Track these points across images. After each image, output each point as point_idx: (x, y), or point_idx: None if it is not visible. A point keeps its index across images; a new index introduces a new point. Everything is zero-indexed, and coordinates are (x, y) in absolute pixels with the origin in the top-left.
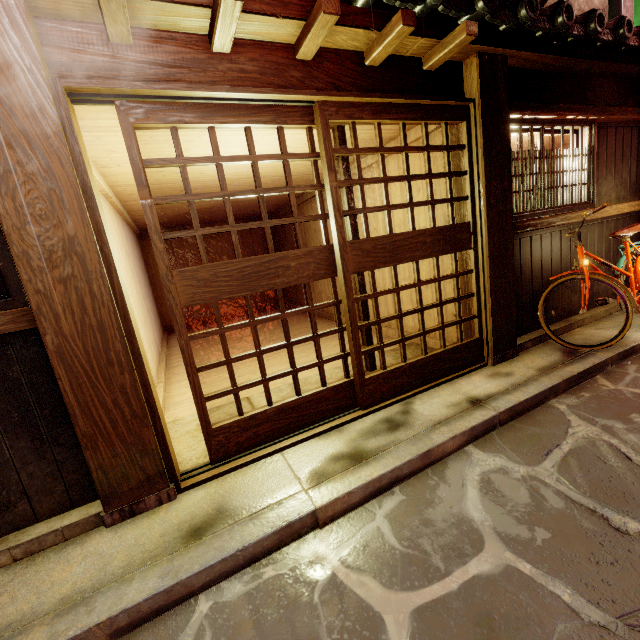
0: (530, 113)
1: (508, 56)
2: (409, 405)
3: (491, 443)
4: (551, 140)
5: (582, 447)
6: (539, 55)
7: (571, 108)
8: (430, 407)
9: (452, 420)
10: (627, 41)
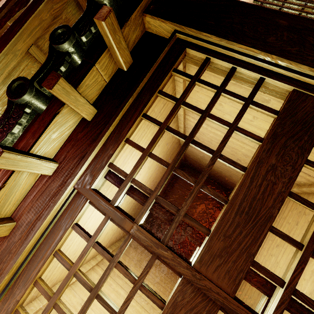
0: None
1: None
2: None
3: None
4: None
5: None
6: None
7: None
8: None
9: None
10: None
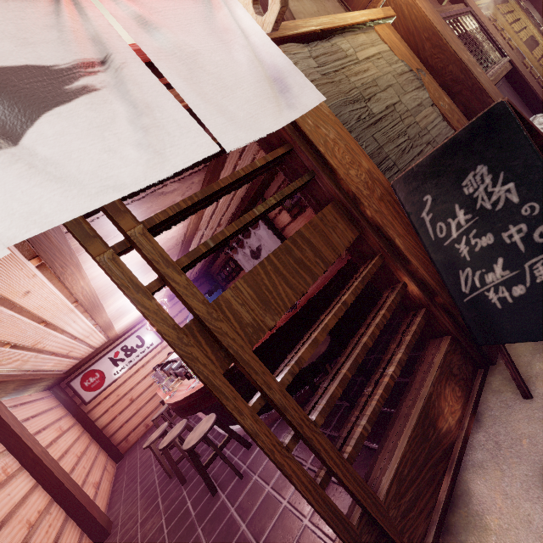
0: None
1: None
2: None
3: None
4: None
5: None
6: None
7: None
8: None
9: None
10: None
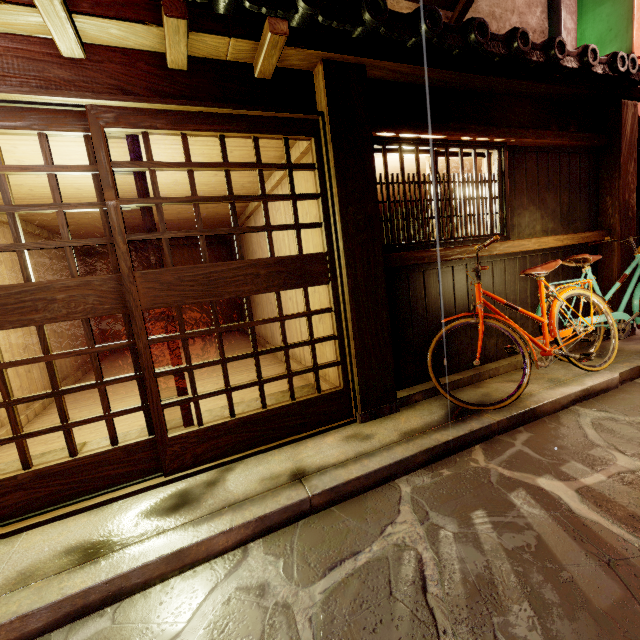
0: (407, 131)
1: (369, 66)
2: (226, 473)
3: (284, 539)
4: (446, 163)
5: (382, 560)
6: (409, 66)
7: (466, 128)
8: (244, 478)
9: (248, 502)
10: (528, 56)
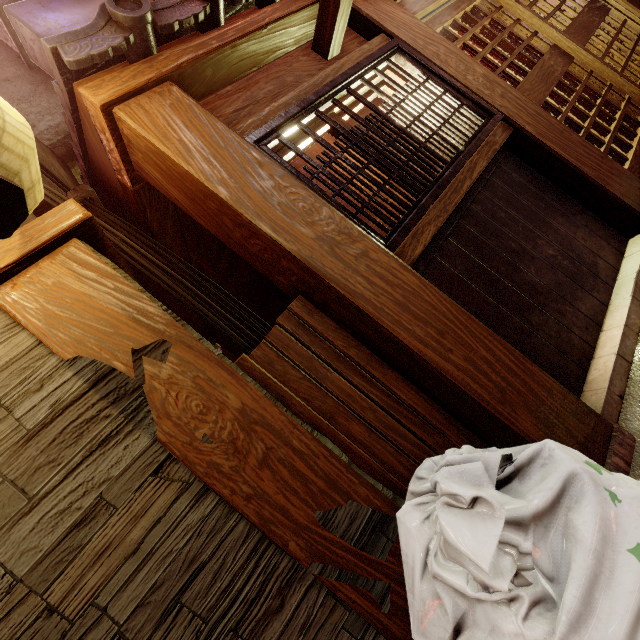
0: None
1: None
2: None
3: None
4: None
5: None
6: None
7: None
8: None
9: None
10: None
